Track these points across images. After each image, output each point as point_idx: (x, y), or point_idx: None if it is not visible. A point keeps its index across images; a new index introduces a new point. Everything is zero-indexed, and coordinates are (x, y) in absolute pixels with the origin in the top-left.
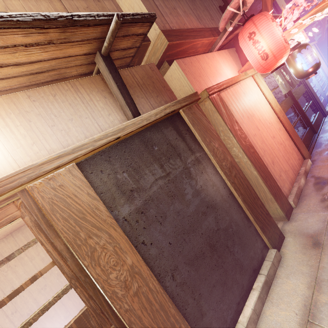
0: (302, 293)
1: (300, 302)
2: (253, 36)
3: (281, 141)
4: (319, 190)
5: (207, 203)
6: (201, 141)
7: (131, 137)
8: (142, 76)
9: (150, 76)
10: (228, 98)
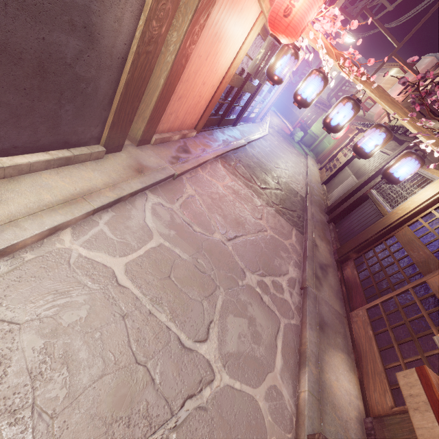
0: (95, 184)
1: (87, 186)
2: None
3: (202, 95)
4: (178, 151)
5: (89, 23)
6: None
7: None
8: None
9: None
10: None
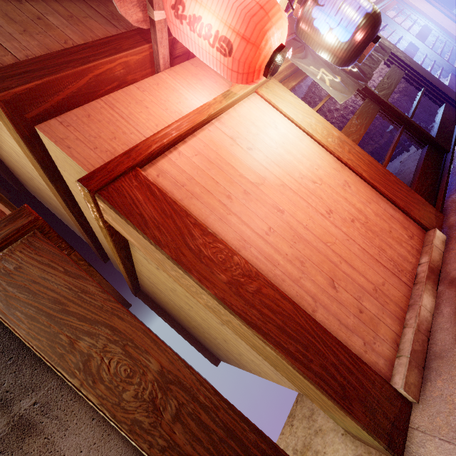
0: None
1: None
2: (181, 9)
3: (352, 214)
4: None
5: None
6: (37, 354)
7: None
8: None
9: None
10: (181, 167)
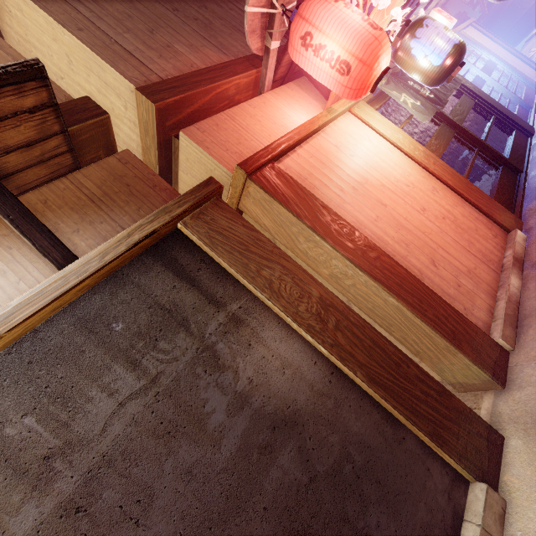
0: None
1: None
2: (309, 40)
3: (442, 213)
4: None
5: (271, 419)
6: (236, 275)
7: (50, 322)
8: (101, 180)
9: (120, 175)
10: (301, 165)
